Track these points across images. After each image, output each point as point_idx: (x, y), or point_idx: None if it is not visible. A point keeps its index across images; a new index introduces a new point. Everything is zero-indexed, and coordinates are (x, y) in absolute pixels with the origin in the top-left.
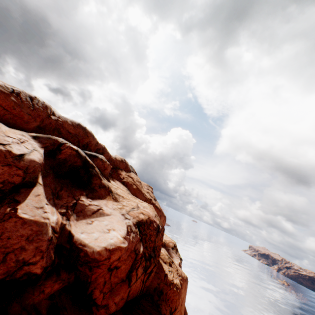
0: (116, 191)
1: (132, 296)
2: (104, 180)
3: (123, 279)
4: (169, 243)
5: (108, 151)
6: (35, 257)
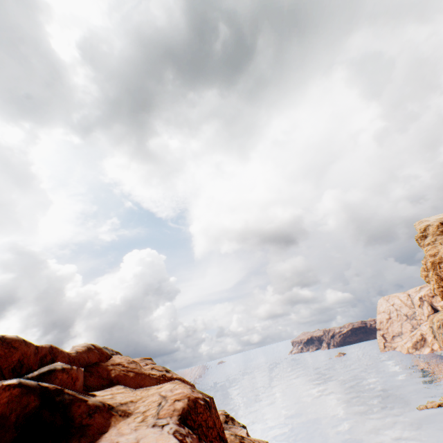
0: (118, 401)
1: None
2: (90, 399)
3: None
4: None
5: (61, 349)
6: None
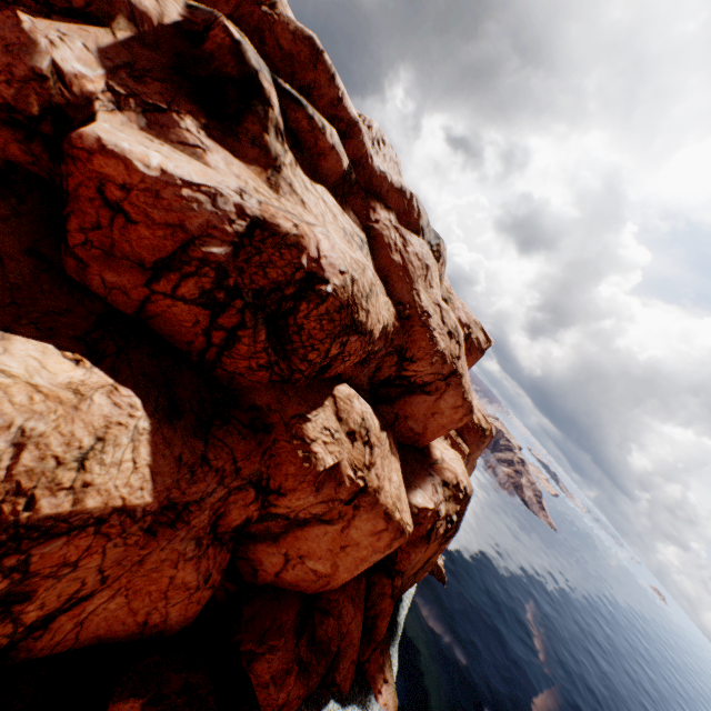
0: (298, 187)
1: (166, 330)
2: (273, 140)
3: (144, 265)
4: (444, 470)
5: (365, 142)
6: (1, 75)
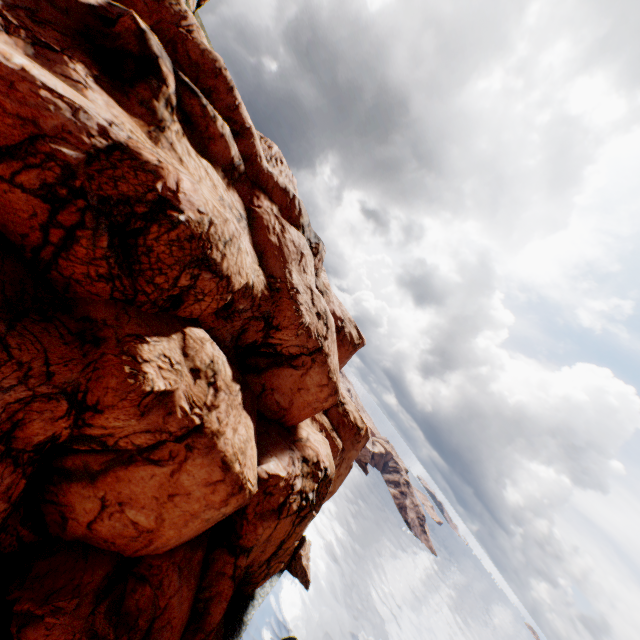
0: (180, 149)
1: None
2: (162, 108)
3: None
4: (306, 447)
5: (256, 145)
6: None
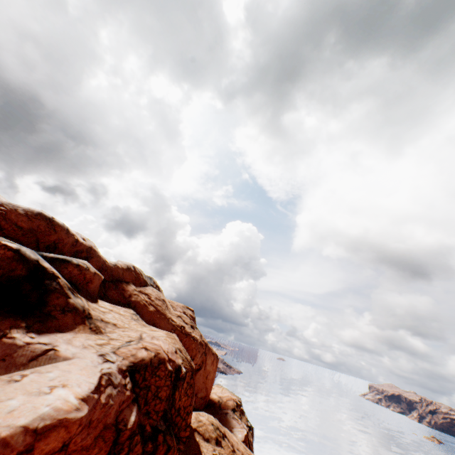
0: (103, 316)
1: None
2: (75, 299)
3: None
4: (227, 402)
5: (100, 255)
6: None
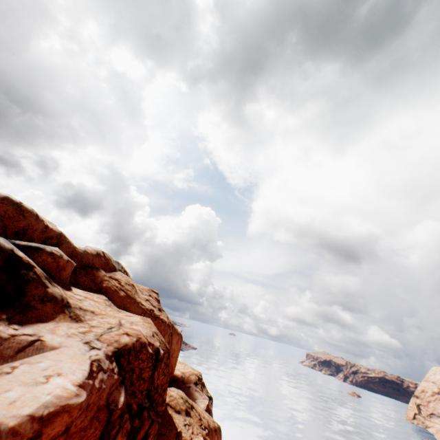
0: (81, 304)
1: None
2: (52, 288)
3: None
4: (189, 377)
5: (70, 241)
6: None
